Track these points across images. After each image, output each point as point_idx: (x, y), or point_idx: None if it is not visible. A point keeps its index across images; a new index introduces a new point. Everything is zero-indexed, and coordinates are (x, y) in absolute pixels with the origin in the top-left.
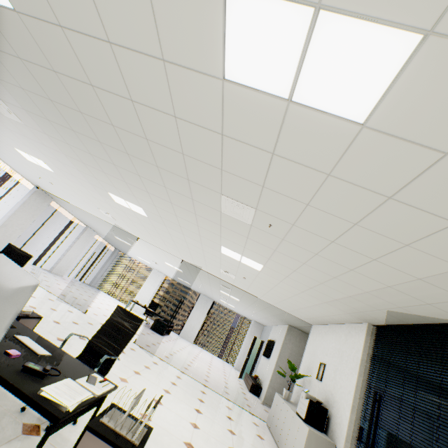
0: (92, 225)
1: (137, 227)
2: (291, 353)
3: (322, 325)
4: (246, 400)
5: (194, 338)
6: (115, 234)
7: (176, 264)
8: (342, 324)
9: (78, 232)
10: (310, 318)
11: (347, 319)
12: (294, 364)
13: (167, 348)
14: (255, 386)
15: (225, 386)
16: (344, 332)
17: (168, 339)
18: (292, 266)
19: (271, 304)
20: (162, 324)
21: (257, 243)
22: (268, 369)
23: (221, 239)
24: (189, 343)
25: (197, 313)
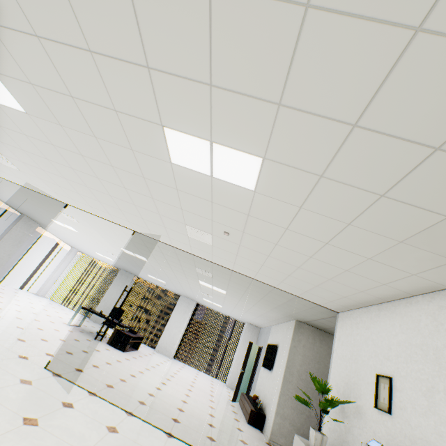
0: (22, 207)
1: (47, 172)
2: (303, 361)
3: (360, 308)
4: (244, 444)
5: (174, 351)
6: (50, 215)
7: (134, 248)
8: (413, 297)
9: (10, 222)
10: (339, 300)
11: (437, 281)
12: (326, 381)
13: (122, 369)
14: (256, 413)
15: (209, 424)
16: (426, 309)
17: (132, 355)
18: (352, 97)
19: (272, 287)
20: (123, 336)
21: (243, 11)
22: (272, 387)
23: (154, 89)
24: (166, 358)
25: (177, 320)
